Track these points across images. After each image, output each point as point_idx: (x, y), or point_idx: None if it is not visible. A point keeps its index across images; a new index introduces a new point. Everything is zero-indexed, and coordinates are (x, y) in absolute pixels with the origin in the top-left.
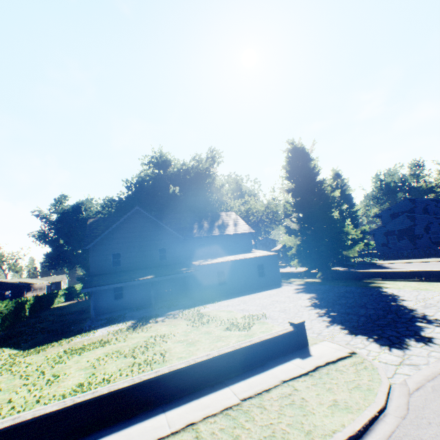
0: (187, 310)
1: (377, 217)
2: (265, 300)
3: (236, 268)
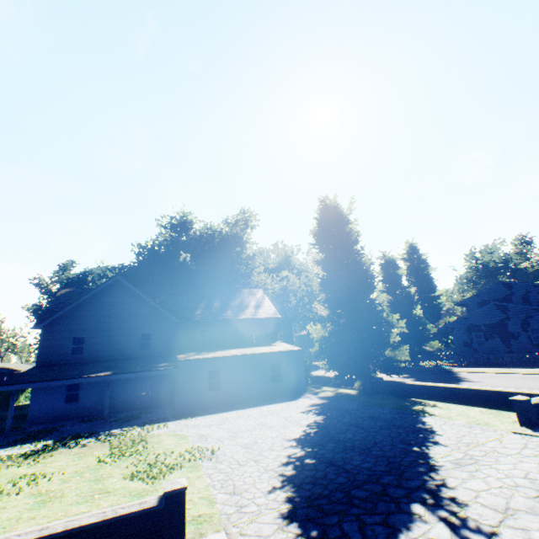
0: (138, 428)
1: (463, 306)
2: (252, 420)
3: (239, 367)
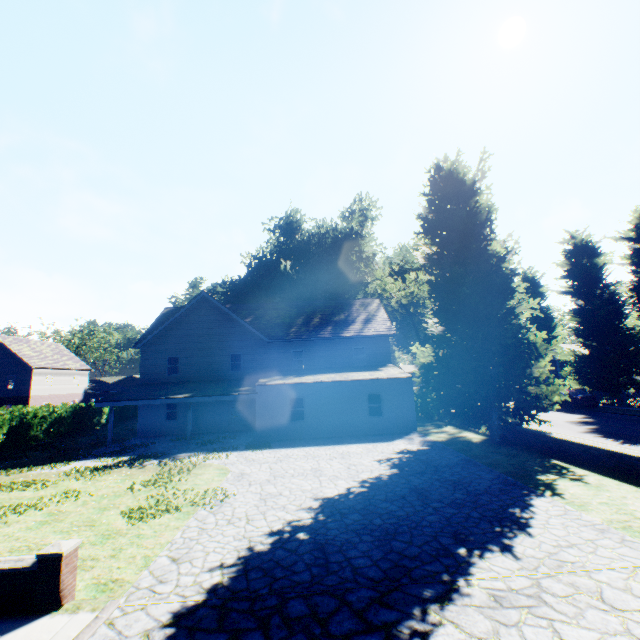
0: (202, 455)
1: None
2: (311, 463)
3: (326, 396)
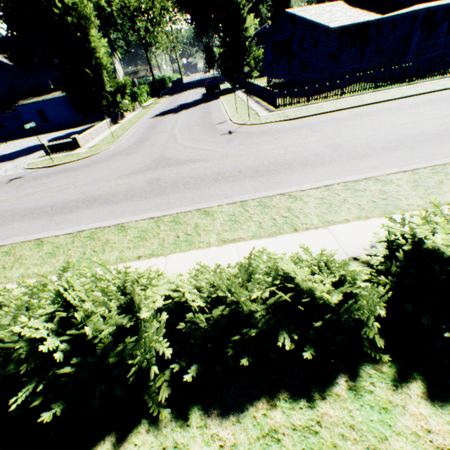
0: None
1: None
2: (27, 143)
3: (54, 107)
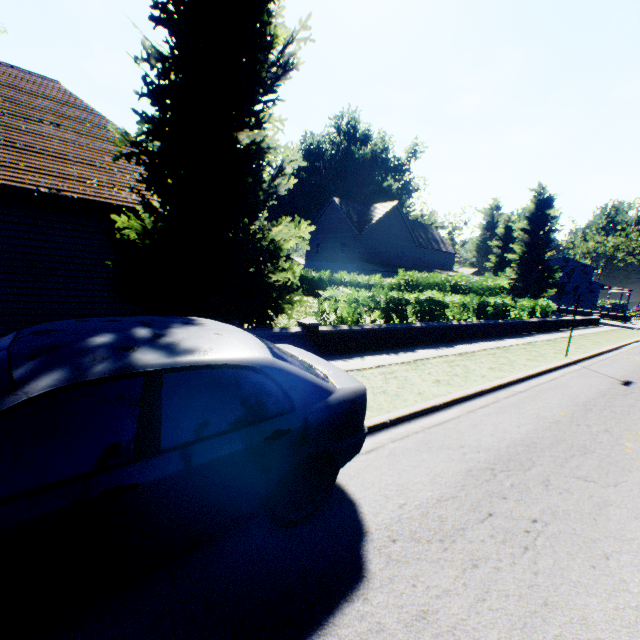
0: None
1: None
2: None
3: None
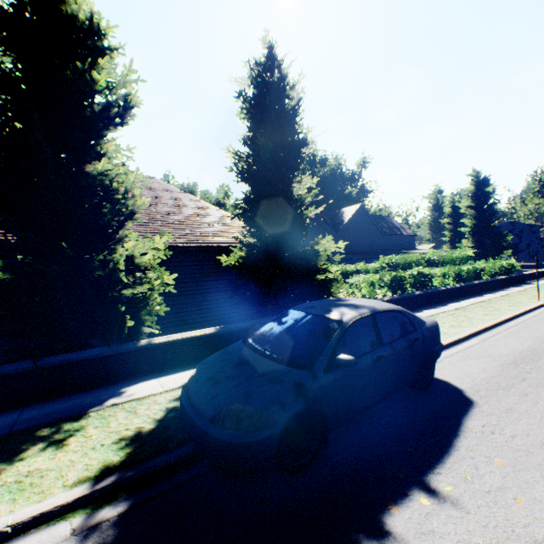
0: None
1: None
2: None
3: None
